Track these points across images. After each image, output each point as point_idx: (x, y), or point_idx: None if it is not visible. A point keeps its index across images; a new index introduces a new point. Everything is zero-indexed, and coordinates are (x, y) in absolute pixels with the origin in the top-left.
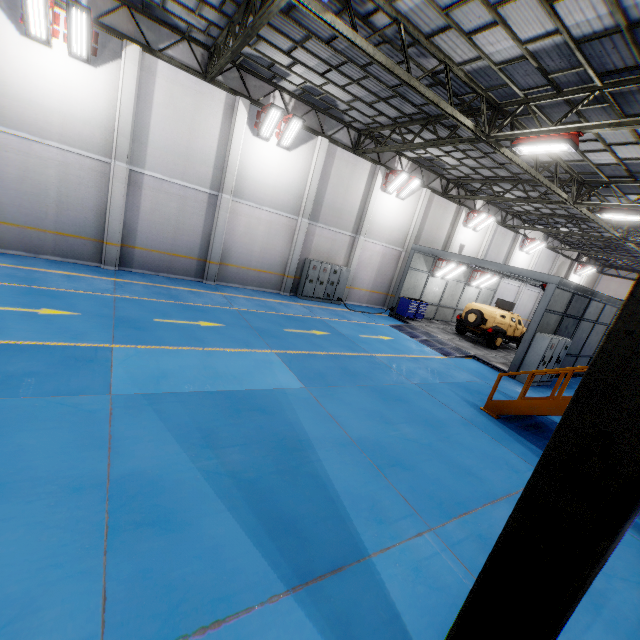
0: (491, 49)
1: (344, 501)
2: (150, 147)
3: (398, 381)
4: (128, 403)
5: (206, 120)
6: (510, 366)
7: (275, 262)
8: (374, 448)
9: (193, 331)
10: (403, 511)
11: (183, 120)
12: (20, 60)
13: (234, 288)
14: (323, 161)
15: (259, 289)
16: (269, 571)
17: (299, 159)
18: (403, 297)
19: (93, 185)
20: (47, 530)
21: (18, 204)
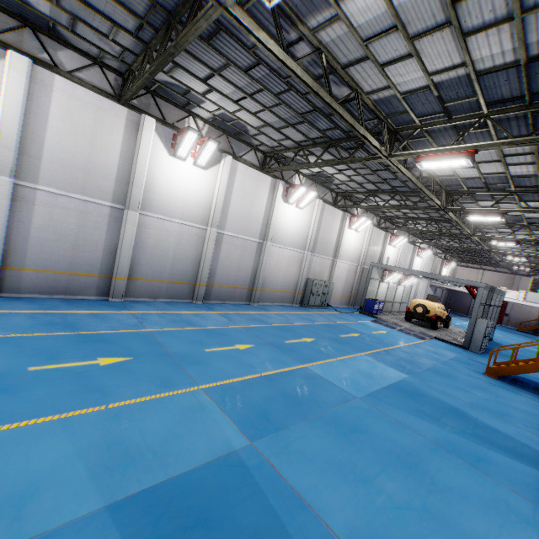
0: (462, 173)
1: (514, 437)
2: (229, 216)
3: (432, 363)
4: (372, 401)
5: (260, 195)
6: (464, 342)
7: (291, 283)
8: (483, 407)
9: (312, 347)
10: (536, 437)
11: (248, 197)
12: (166, 170)
13: (269, 306)
14: (319, 214)
15: (281, 304)
16: (538, 472)
17: (306, 214)
18: (368, 299)
19: (194, 245)
20: (456, 470)
21: (149, 264)
